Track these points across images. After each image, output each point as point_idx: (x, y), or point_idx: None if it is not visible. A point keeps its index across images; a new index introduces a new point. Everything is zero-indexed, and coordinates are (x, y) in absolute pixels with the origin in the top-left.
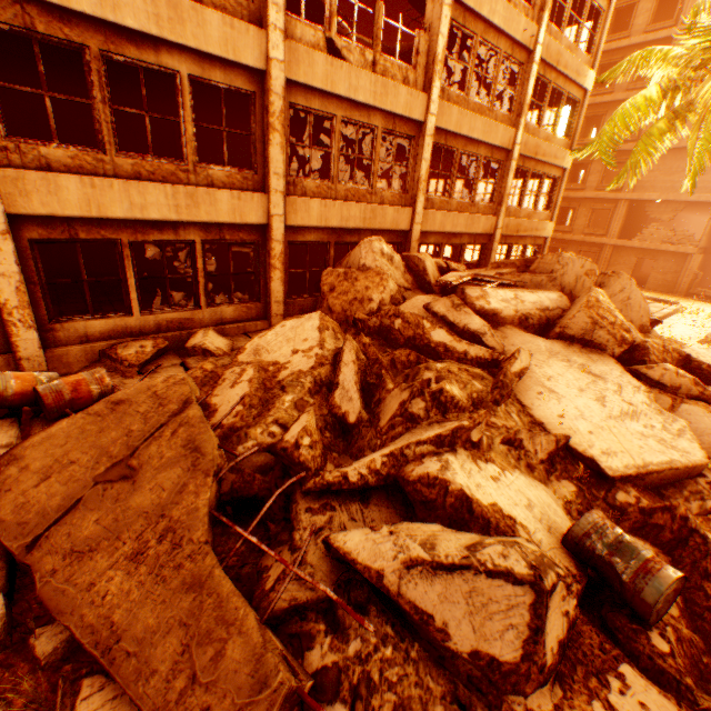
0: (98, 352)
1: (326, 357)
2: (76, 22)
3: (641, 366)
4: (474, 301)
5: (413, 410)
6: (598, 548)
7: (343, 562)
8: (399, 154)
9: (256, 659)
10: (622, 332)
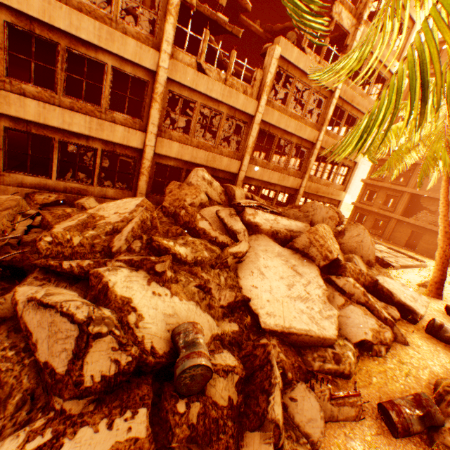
0: (25, 193)
1: (128, 218)
2: (56, 32)
3: (334, 276)
4: (247, 215)
5: (133, 246)
6: (180, 342)
7: None
8: (261, 137)
9: None
10: (327, 252)
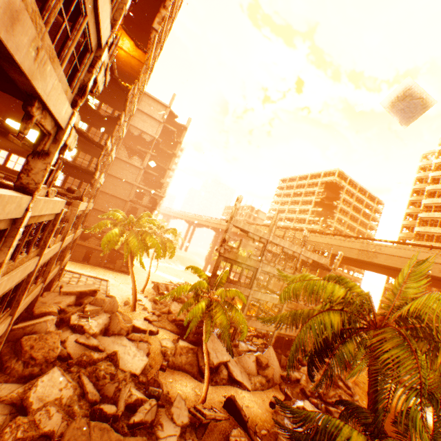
0: None
1: (76, 384)
2: None
3: (131, 336)
4: (90, 330)
5: (121, 387)
6: (152, 393)
7: (128, 427)
8: None
9: (143, 439)
10: (127, 328)
